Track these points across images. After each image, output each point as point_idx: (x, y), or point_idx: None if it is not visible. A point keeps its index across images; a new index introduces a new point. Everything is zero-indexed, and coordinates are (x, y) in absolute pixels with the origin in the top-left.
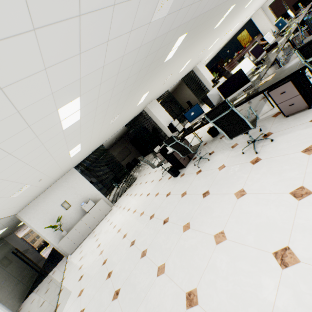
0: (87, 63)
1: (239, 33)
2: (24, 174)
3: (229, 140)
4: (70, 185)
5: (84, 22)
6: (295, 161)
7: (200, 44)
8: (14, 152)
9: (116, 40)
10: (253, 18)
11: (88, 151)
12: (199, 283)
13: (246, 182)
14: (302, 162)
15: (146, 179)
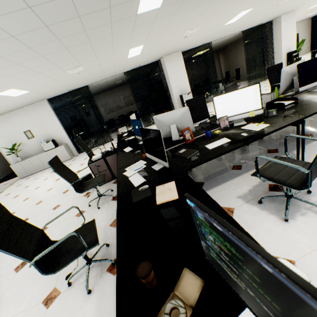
0: None
1: None
2: None
3: None
4: (38, 116)
5: None
6: None
7: None
8: None
9: None
10: None
11: (59, 90)
12: None
13: None
14: None
15: None
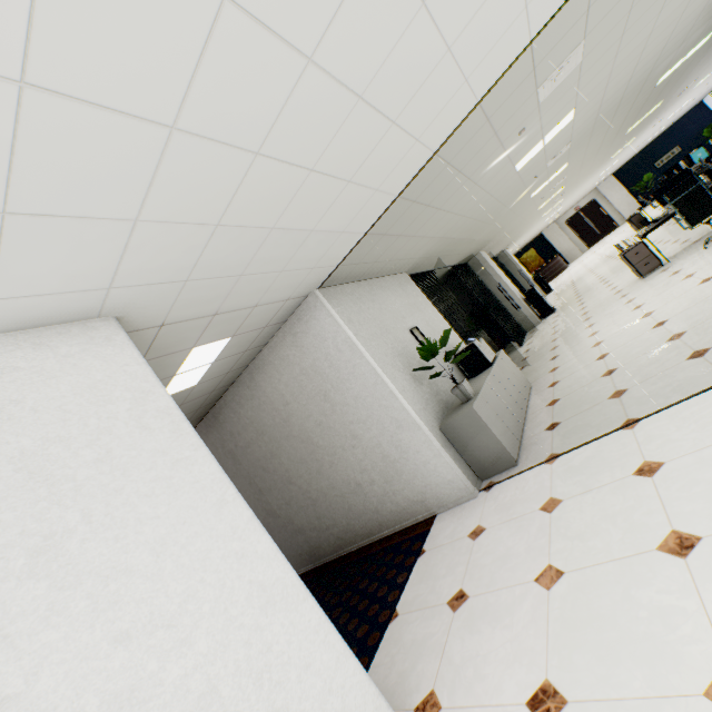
0: None
1: (522, 253)
2: None
3: None
4: (411, 300)
5: None
6: None
7: (604, 149)
8: None
9: None
10: (545, 233)
11: (454, 238)
12: None
13: None
14: None
15: (604, 313)
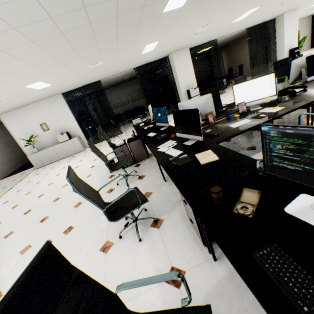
0: None
1: None
2: None
3: (160, 179)
4: (53, 110)
5: None
6: None
7: None
8: None
9: None
10: None
11: (75, 84)
12: None
13: None
14: None
15: None
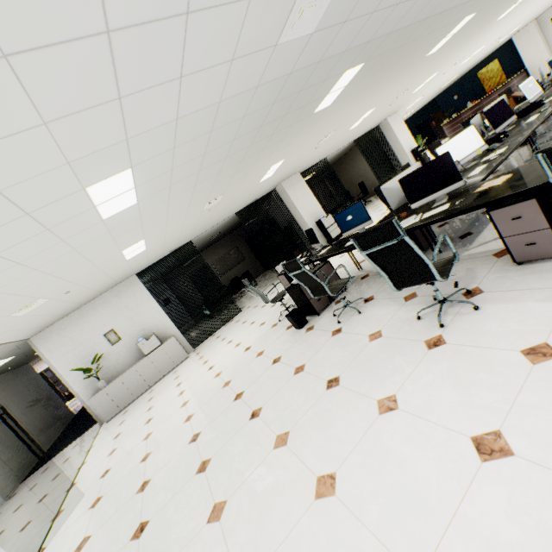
0: (139, 113)
1: (483, 66)
2: (32, 284)
3: None
4: (125, 303)
5: (121, 43)
6: (504, 369)
7: (394, 83)
8: (5, 252)
9: (201, 75)
10: (517, 38)
11: (163, 250)
12: None
13: (405, 382)
14: (515, 376)
15: (255, 316)
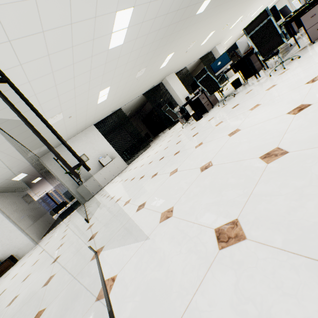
0: None
1: None
2: (66, 93)
3: (254, 81)
4: (89, 140)
5: None
6: None
7: (226, 12)
8: (75, 48)
9: None
10: (276, 6)
11: (109, 108)
12: (239, 126)
13: (276, 82)
14: None
15: (163, 139)
